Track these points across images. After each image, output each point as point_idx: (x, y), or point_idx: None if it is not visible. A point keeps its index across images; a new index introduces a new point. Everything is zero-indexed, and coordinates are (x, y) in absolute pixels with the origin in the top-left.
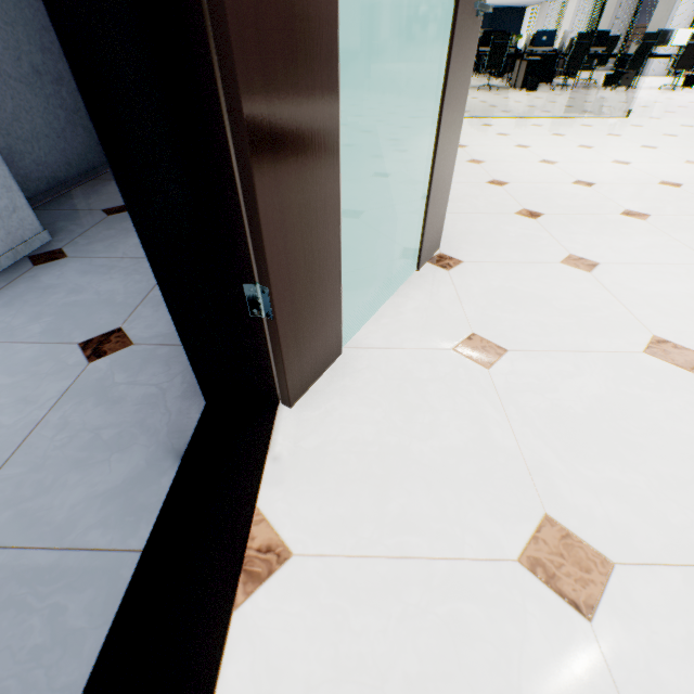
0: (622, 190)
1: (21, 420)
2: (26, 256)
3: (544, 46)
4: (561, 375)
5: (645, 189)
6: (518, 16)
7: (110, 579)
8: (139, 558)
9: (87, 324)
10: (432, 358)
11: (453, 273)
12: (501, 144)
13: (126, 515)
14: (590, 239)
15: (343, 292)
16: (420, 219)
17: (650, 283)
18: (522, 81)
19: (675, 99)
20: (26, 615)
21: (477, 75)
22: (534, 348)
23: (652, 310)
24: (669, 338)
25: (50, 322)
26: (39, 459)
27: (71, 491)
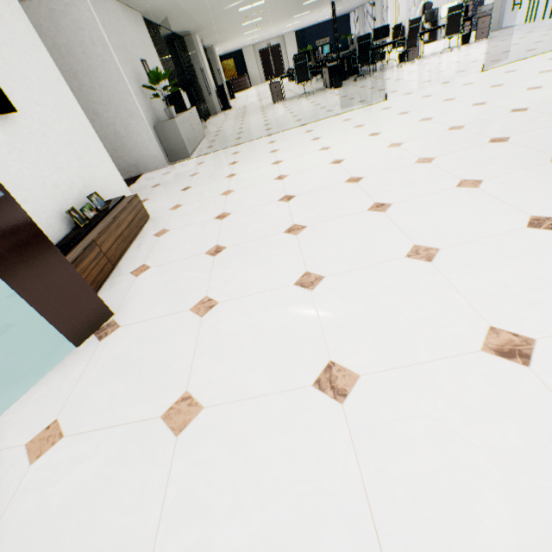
0: (310, 198)
1: None
2: None
3: (342, 50)
4: (76, 462)
5: (329, 192)
6: (346, 21)
7: None
8: None
9: None
10: (3, 459)
11: (101, 344)
12: (263, 164)
13: None
14: (236, 271)
15: (7, 387)
16: (47, 321)
17: (236, 320)
18: (329, 83)
19: (444, 62)
20: None
21: (313, 79)
22: (84, 429)
23: (210, 357)
24: (195, 393)
25: None
26: None
27: None
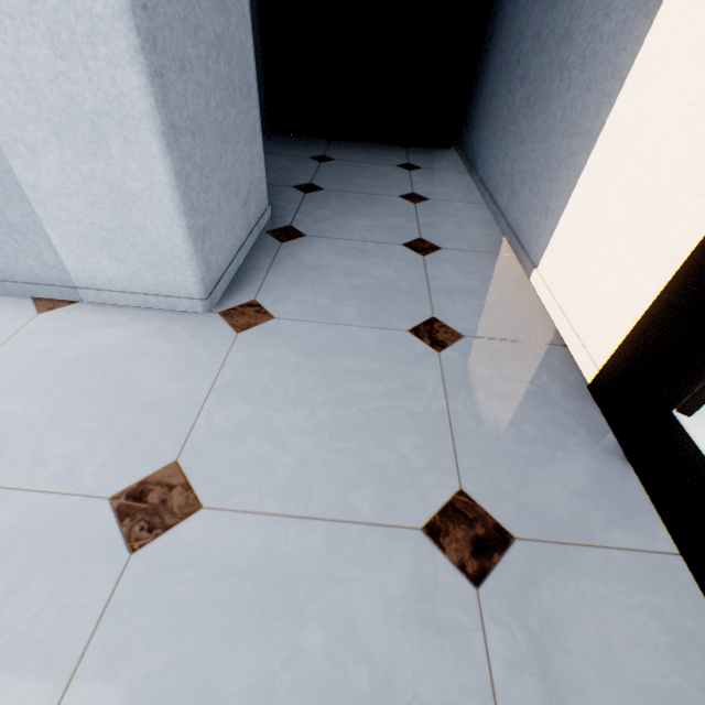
0: None
1: (427, 408)
2: (263, 231)
3: None
4: None
5: None
6: None
7: (674, 581)
8: (686, 562)
9: (396, 311)
10: None
11: None
12: None
13: (627, 516)
14: None
15: None
16: None
17: None
18: None
19: None
20: (627, 612)
21: None
22: None
23: None
24: None
25: (356, 305)
26: (485, 451)
27: (549, 487)
